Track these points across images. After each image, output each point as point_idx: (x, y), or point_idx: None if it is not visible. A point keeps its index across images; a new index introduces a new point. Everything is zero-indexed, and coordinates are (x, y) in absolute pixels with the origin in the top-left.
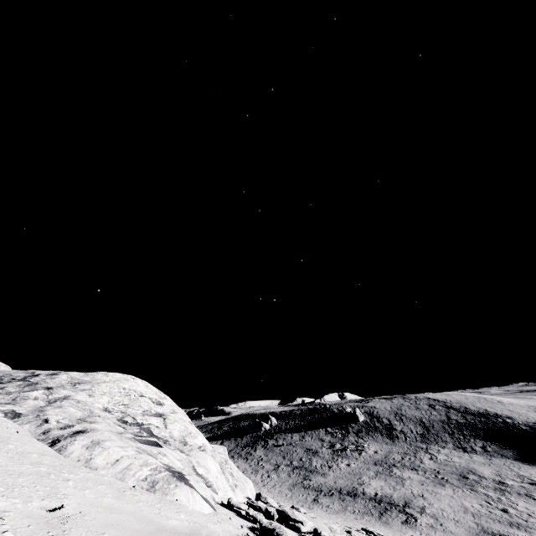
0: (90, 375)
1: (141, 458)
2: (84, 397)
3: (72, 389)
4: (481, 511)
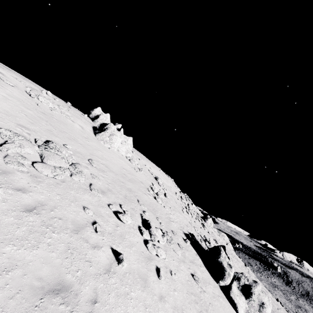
0: (223, 234)
1: (231, 248)
2: (225, 238)
3: (223, 236)
4: (289, 306)
